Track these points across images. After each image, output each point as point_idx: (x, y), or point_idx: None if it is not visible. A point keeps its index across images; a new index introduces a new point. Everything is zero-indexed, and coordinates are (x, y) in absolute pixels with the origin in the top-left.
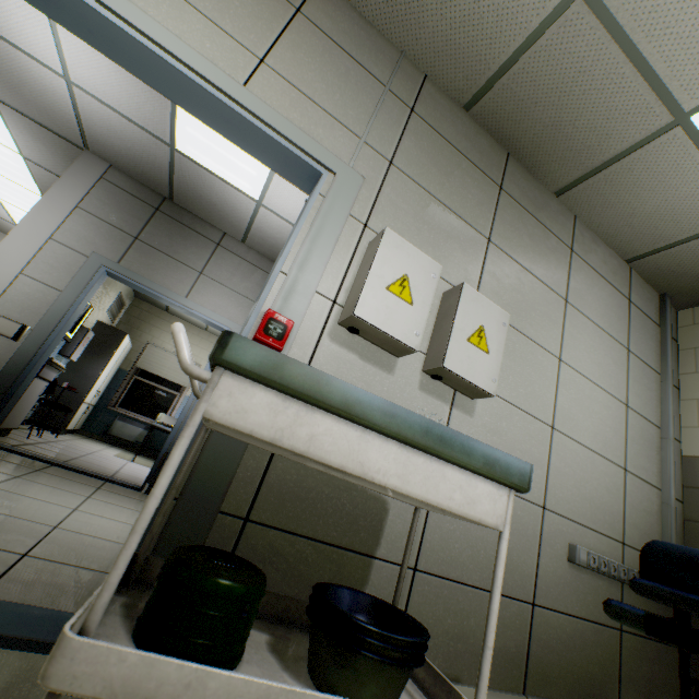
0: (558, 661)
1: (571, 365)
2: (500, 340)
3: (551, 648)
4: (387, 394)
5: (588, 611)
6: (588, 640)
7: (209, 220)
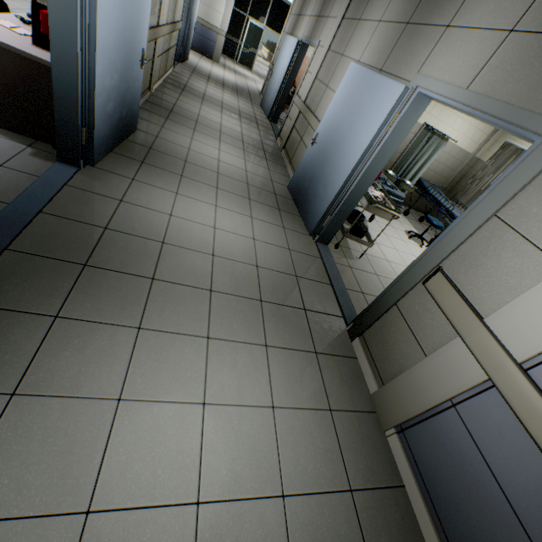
0: None
1: None
2: None
3: None
4: None
5: None
6: None
7: None
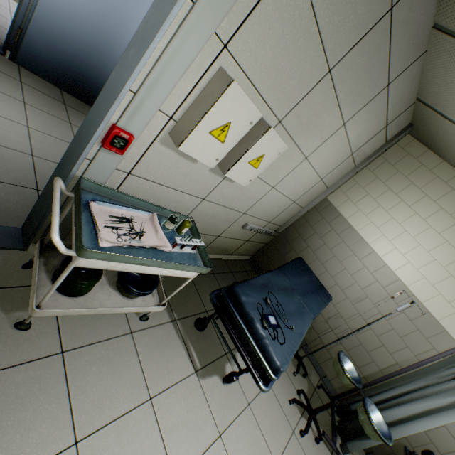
0: (218, 247)
1: (310, 161)
2: (270, 162)
3: (217, 244)
4: (188, 173)
5: (239, 237)
6: (233, 243)
7: None
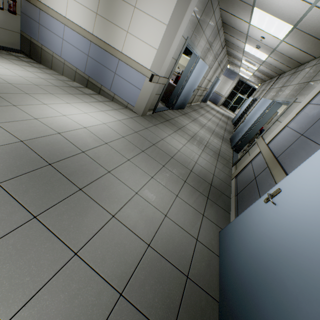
0: None
1: None
2: None
3: None
4: None
5: None
6: None
7: (220, 0)
